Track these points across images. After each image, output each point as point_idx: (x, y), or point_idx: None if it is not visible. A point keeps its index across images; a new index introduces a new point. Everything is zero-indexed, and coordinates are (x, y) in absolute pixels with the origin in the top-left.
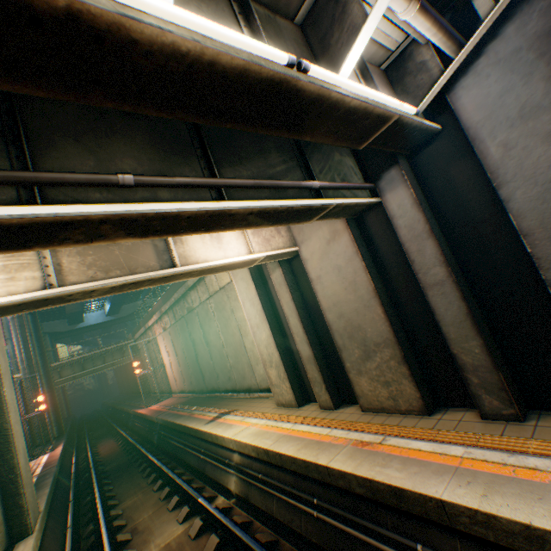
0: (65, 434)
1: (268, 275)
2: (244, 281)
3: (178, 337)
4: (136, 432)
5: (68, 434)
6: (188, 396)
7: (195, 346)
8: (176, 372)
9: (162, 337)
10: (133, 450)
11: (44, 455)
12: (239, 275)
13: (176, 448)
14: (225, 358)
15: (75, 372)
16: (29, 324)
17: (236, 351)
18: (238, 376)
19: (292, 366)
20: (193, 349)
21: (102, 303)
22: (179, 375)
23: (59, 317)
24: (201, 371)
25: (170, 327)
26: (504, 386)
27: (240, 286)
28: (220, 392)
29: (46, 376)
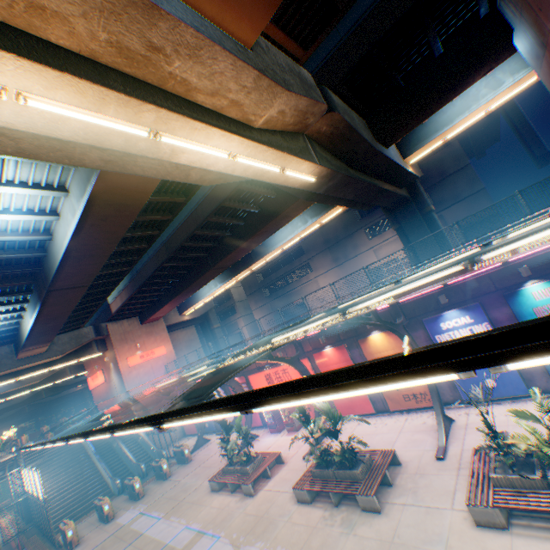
0: None
1: None
2: None
3: None
4: None
5: None
6: None
7: None
8: None
9: None
10: None
11: None
12: None
13: None
14: None
15: None
16: None
17: None
18: None
19: None
20: None
21: None
22: None
23: None
24: None
25: None
26: (24, 514)
27: None
28: None
29: None
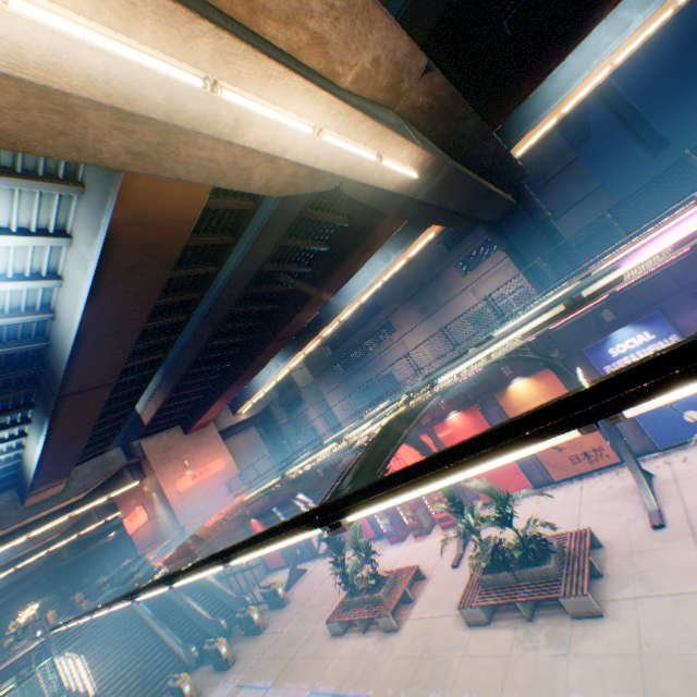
0: None
1: None
2: None
3: None
4: None
5: None
6: None
7: None
8: None
9: None
10: None
11: None
12: None
13: None
14: None
15: None
16: None
17: None
18: None
19: None
20: None
21: None
22: None
23: None
24: None
25: None
26: None
27: None
28: None
29: None
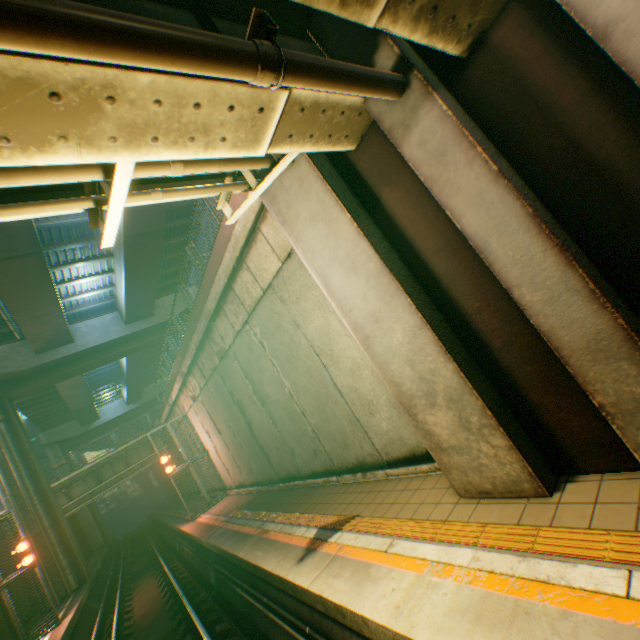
0: (87, 581)
1: (377, 179)
2: (317, 223)
3: (216, 406)
4: (186, 561)
5: (94, 579)
6: (251, 491)
7: (244, 412)
8: (226, 458)
9: (194, 412)
10: (179, 607)
11: (42, 639)
12: (303, 215)
13: (249, 604)
14: (300, 418)
15: (90, 487)
16: (4, 435)
17: (319, 401)
18: (331, 446)
19: (493, 391)
20: (241, 417)
21: (117, 389)
22: (230, 463)
23: (66, 418)
24: (261, 450)
25: (201, 393)
26: None
27: (309, 240)
28: (303, 478)
29: (44, 504)
